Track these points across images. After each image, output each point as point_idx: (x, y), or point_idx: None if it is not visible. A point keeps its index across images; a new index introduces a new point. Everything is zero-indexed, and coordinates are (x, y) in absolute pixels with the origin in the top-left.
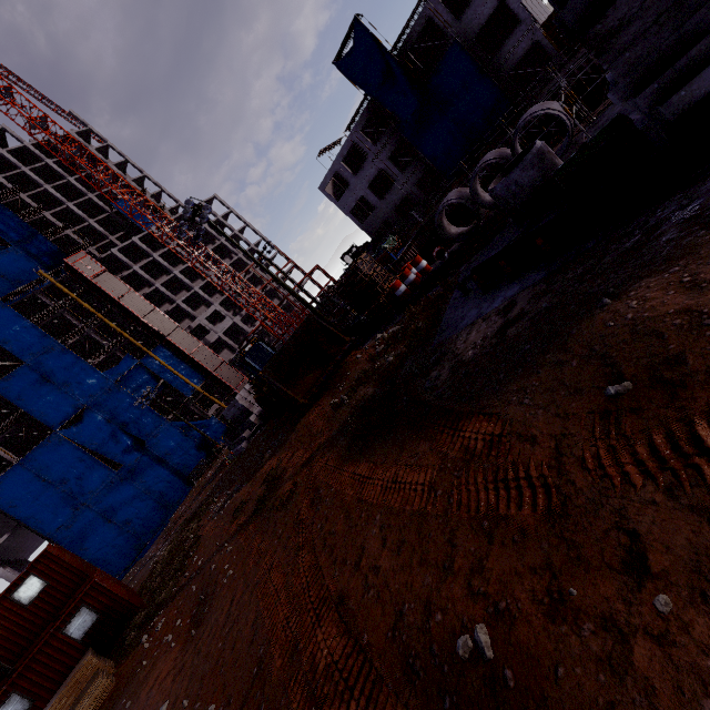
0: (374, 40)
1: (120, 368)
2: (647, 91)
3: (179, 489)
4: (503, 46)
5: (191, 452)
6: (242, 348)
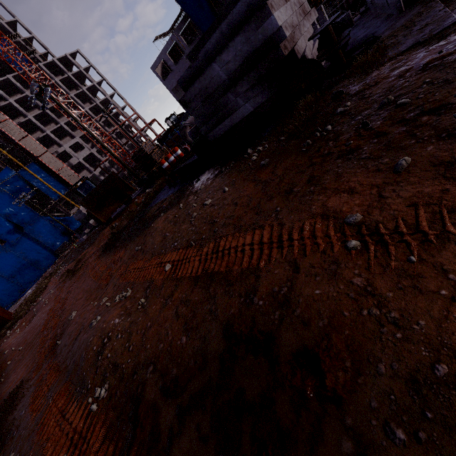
0: None
1: (1, 176)
2: (203, 128)
3: (49, 259)
4: None
5: (57, 236)
6: (75, 183)
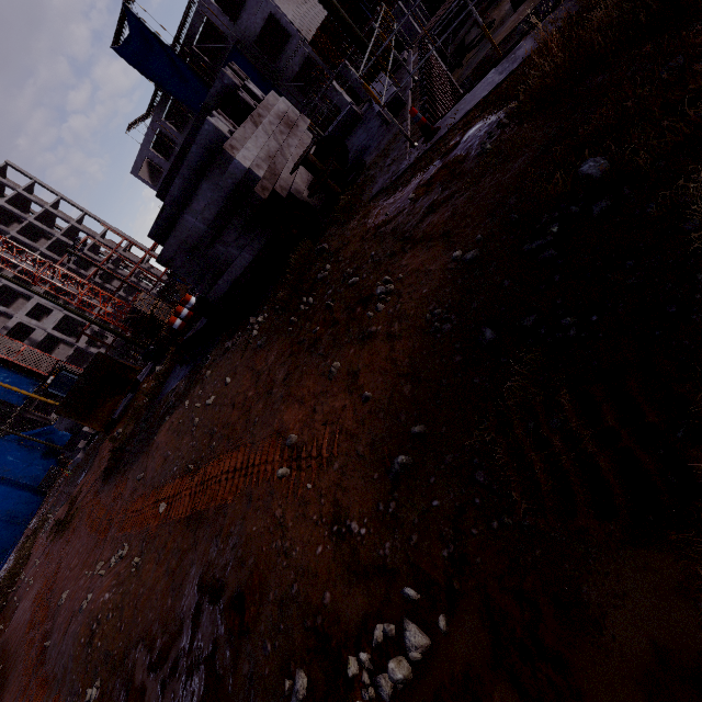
0: (151, 32)
1: None
2: (198, 288)
3: (29, 502)
4: (281, 55)
5: (37, 462)
6: (44, 381)
